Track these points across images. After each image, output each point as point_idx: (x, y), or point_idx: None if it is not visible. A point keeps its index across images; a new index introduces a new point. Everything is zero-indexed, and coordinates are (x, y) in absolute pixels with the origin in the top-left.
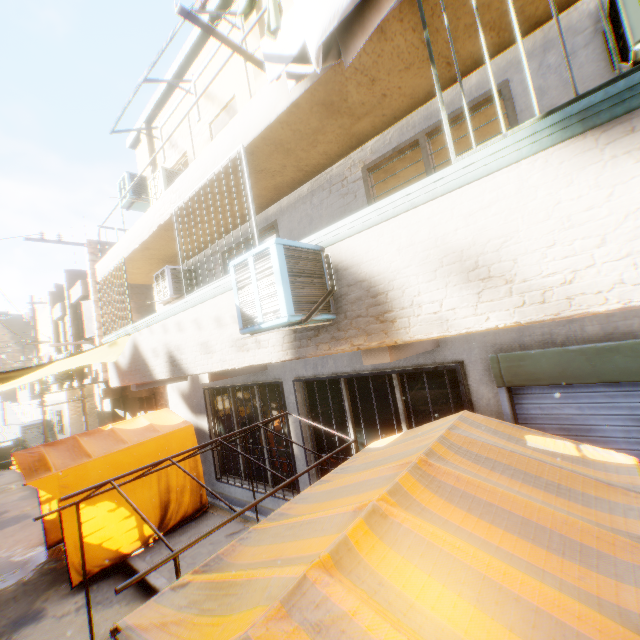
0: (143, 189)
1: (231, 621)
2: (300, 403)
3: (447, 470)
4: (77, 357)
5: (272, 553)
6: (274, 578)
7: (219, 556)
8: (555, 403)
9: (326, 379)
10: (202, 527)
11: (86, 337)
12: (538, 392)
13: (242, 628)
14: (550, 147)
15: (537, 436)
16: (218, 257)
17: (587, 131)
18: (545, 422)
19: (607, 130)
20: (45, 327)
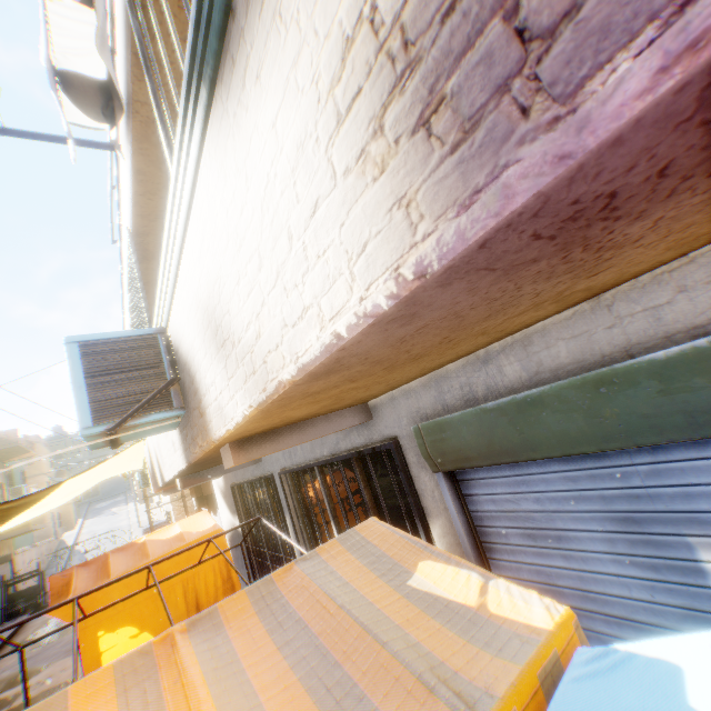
0: None
1: None
2: (291, 500)
3: (181, 656)
4: (91, 472)
5: None
6: None
7: None
8: (508, 493)
9: (299, 470)
10: None
11: None
12: (485, 476)
13: None
14: (204, 132)
15: (438, 562)
16: None
17: (215, 89)
18: (505, 524)
19: (223, 76)
20: None
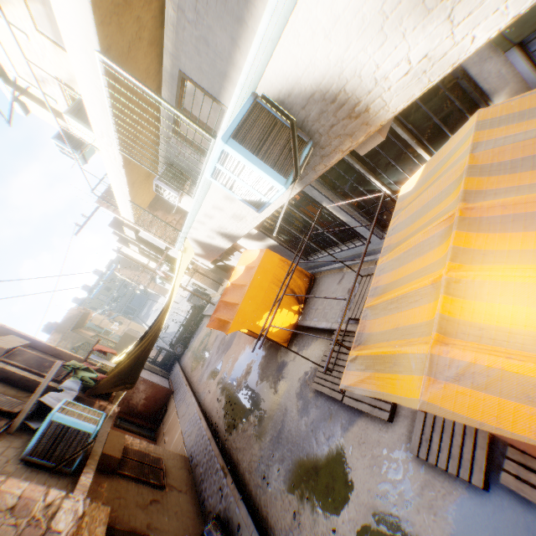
0: (75, 139)
1: (401, 380)
2: (323, 191)
3: (489, 205)
4: (179, 273)
5: (391, 324)
6: (410, 356)
7: (360, 333)
8: None
9: None
10: (320, 288)
11: (163, 250)
12: None
13: (415, 394)
14: None
15: None
16: (173, 141)
17: None
18: None
19: None
20: (137, 256)
